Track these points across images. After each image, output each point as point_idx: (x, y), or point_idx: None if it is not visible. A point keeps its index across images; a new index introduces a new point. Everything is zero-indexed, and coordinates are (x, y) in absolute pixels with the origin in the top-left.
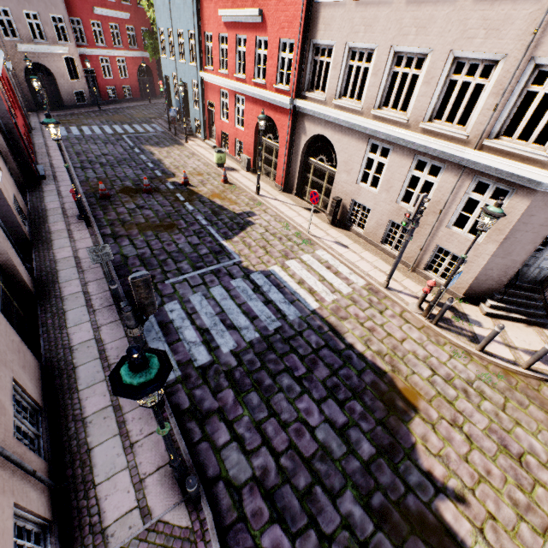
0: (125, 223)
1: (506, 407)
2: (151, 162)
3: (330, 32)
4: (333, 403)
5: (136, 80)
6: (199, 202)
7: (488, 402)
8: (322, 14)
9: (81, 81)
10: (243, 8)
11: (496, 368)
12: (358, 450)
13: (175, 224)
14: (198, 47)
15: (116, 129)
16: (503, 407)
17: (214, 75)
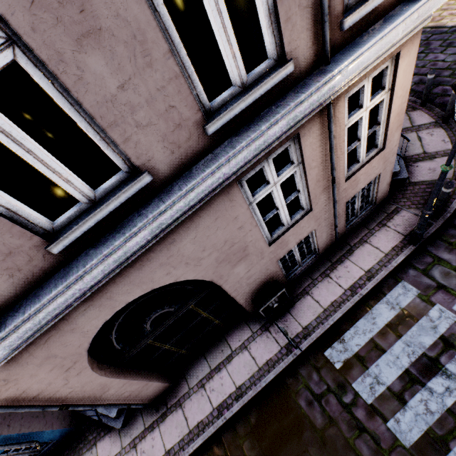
0: None
1: None
2: None
3: None
4: (452, 49)
5: None
6: None
7: None
8: None
9: None
10: None
11: None
12: None
13: None
14: None
15: None
16: None
17: None
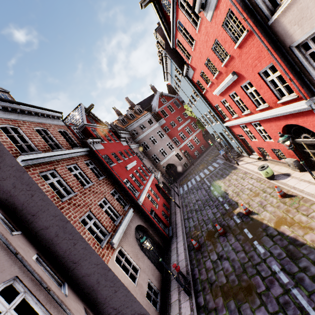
0: (211, 285)
1: None
2: (220, 195)
3: (308, 21)
4: None
5: (203, 140)
6: (266, 237)
7: None
8: (284, 22)
9: (183, 159)
10: (223, 81)
11: None
12: None
13: (252, 285)
14: (215, 114)
15: (200, 176)
16: None
17: (231, 121)
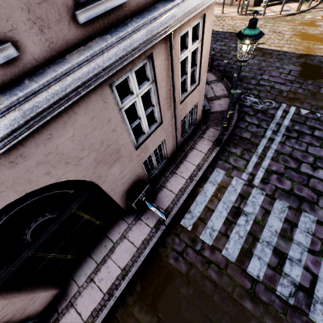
0: None
1: (274, 25)
2: None
3: None
4: (219, 42)
5: None
6: None
7: (268, 26)
8: None
9: None
10: None
11: (269, 19)
12: (231, 46)
13: None
14: None
15: None
16: (273, 26)
17: None
